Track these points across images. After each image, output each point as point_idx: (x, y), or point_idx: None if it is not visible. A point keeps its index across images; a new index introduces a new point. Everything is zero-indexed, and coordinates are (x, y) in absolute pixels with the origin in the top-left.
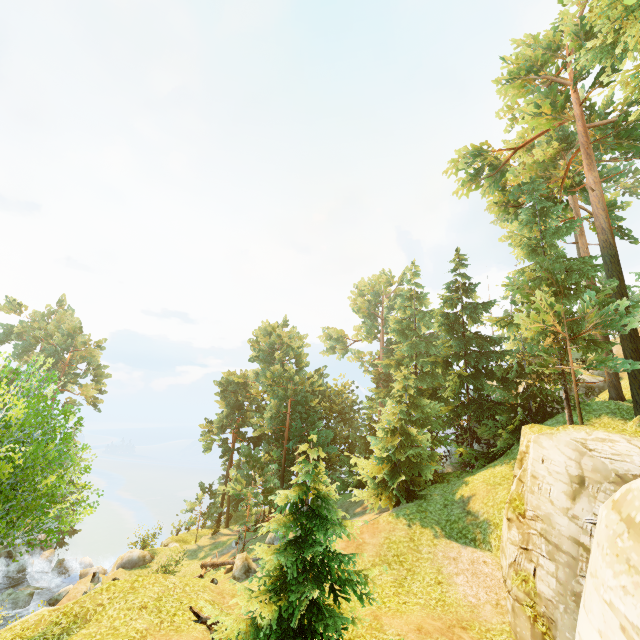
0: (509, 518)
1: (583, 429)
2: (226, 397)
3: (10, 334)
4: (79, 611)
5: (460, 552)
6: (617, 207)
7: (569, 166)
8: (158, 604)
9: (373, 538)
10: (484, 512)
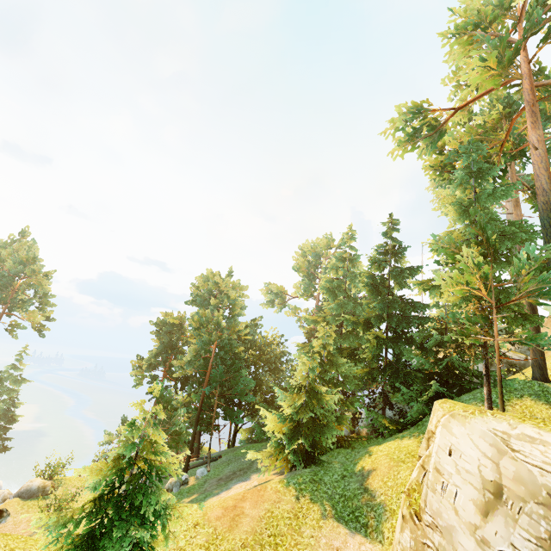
0: (403, 515)
1: (505, 418)
2: (161, 336)
3: None
4: None
5: (346, 541)
6: None
7: (511, 128)
8: None
9: (254, 509)
10: (382, 493)
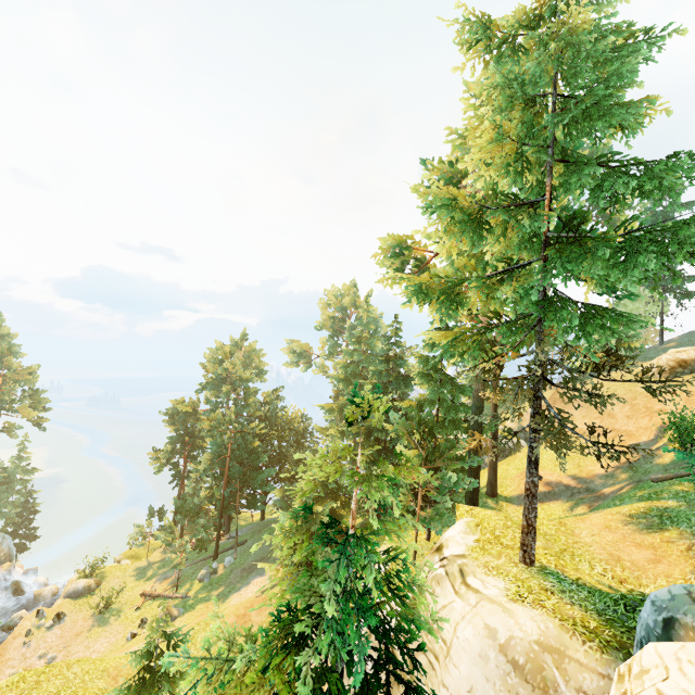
0: None
1: None
2: (176, 423)
3: None
4: None
5: None
6: None
7: None
8: None
9: (258, 616)
10: None
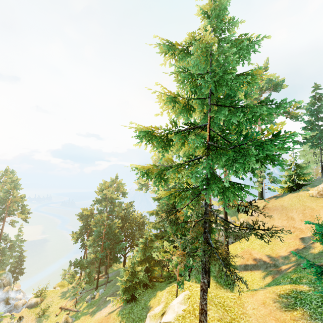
0: None
1: None
2: (83, 219)
3: None
4: None
5: None
6: None
7: None
8: None
9: None
10: None
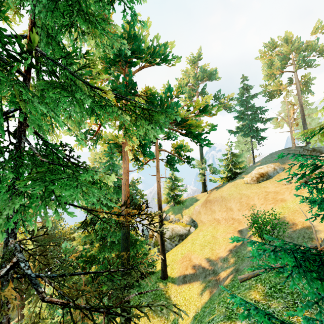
0: None
1: None
2: None
3: None
4: None
5: None
6: (182, 150)
7: None
8: None
9: None
10: None
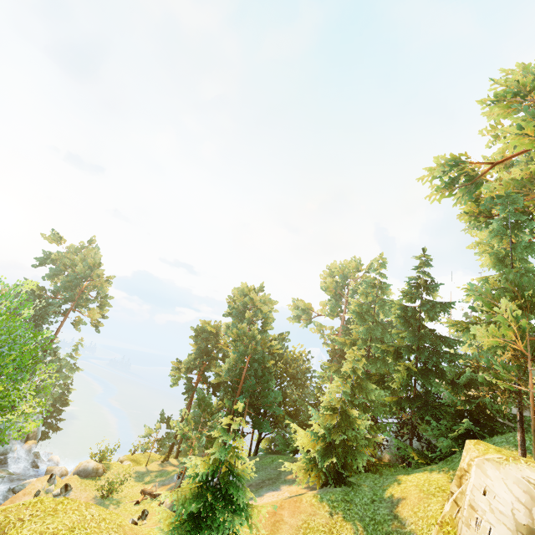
0: None
1: None
2: (198, 342)
3: (48, 259)
4: (2, 520)
5: None
6: None
7: None
8: (69, 534)
9: (292, 518)
10: (412, 522)
